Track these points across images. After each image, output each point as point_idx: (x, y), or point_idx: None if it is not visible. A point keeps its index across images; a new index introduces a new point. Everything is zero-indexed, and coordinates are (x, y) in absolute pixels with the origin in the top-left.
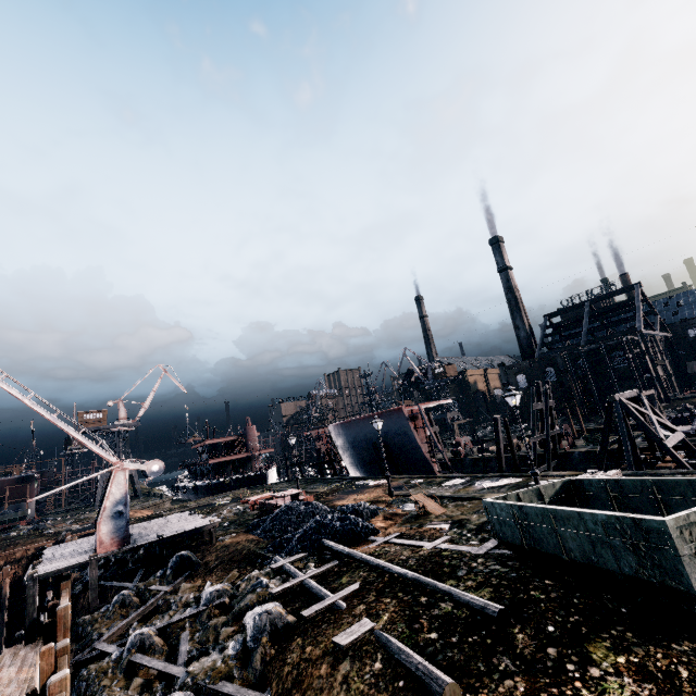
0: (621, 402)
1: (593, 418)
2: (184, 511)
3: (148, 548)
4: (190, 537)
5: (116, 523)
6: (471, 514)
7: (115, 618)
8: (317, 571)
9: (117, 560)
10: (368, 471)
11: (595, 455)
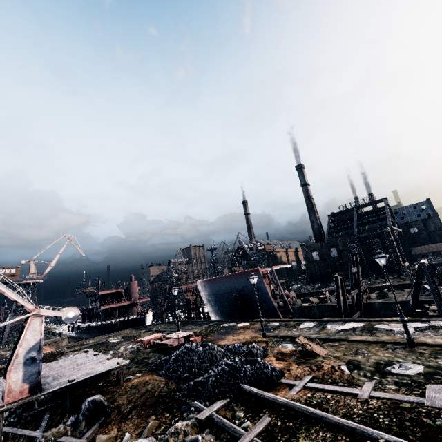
0: (428, 267)
1: (364, 280)
2: (87, 351)
3: None
4: None
5: (28, 370)
6: (354, 355)
7: None
8: (259, 427)
9: None
10: (225, 315)
11: (390, 305)
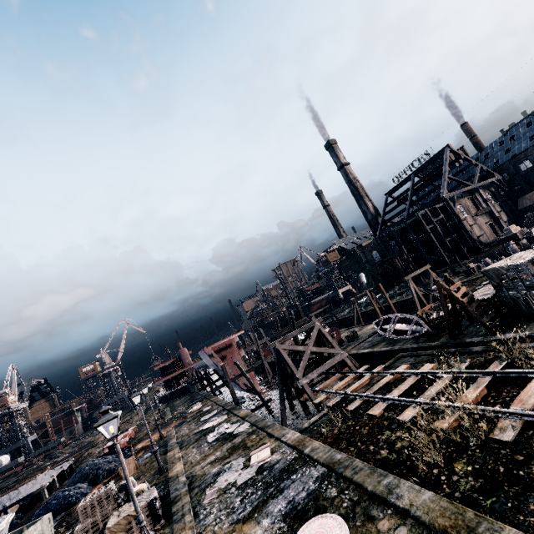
0: (277, 348)
1: (418, 283)
2: (70, 460)
3: (34, 497)
4: (52, 488)
5: None
6: None
7: None
8: None
9: (21, 507)
10: None
11: None
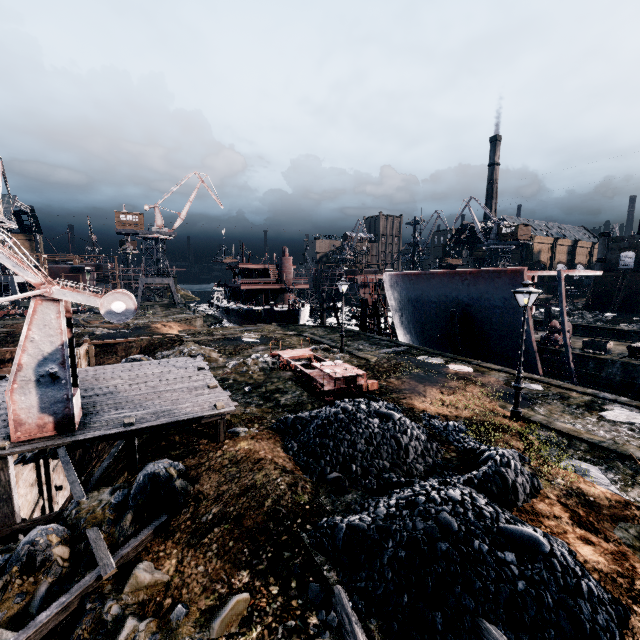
0: None
1: None
2: (195, 356)
3: None
4: None
5: (47, 393)
6: None
7: (6, 598)
8: None
9: None
10: (423, 338)
11: None
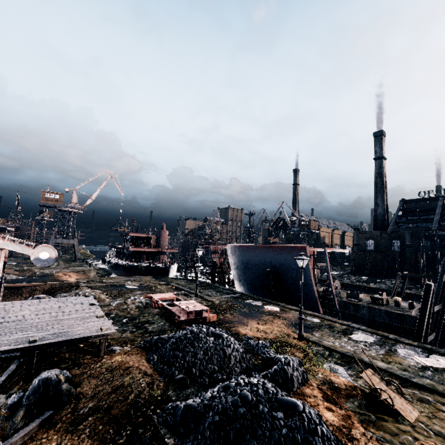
0: None
1: None
2: (88, 296)
3: None
4: None
5: None
6: None
7: None
8: None
9: None
10: (252, 288)
11: None
